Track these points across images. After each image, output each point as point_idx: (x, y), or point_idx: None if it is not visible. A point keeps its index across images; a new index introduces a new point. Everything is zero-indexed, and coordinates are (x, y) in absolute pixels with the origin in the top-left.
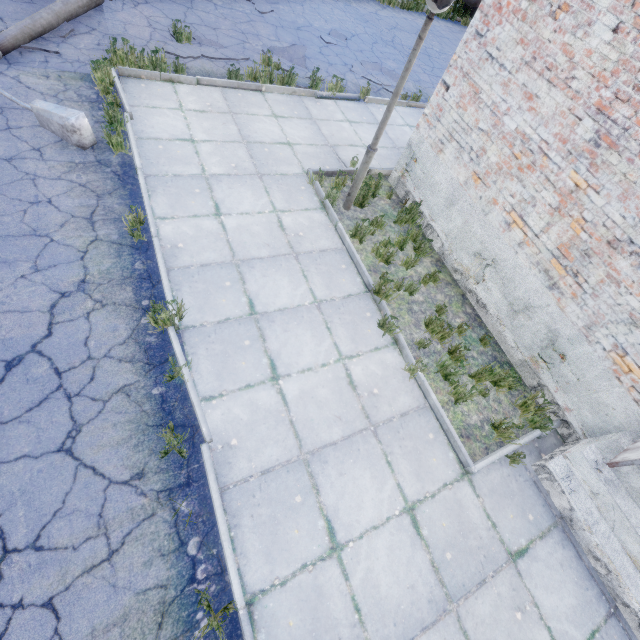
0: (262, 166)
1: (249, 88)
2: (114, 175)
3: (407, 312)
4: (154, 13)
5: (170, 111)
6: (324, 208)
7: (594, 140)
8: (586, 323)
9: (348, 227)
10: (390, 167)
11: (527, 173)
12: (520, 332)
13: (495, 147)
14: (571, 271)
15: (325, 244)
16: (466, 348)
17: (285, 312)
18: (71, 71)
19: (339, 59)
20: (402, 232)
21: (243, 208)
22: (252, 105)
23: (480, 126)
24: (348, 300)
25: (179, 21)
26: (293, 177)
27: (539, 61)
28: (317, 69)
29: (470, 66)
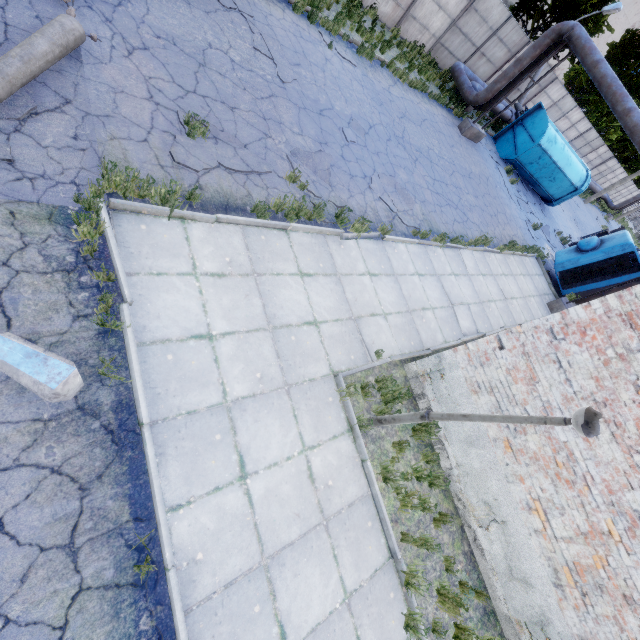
0: (289, 370)
1: (274, 226)
2: (105, 434)
3: (422, 574)
4: (156, 71)
5: (181, 279)
6: (351, 430)
7: (639, 513)
8: (581, 634)
9: (372, 455)
10: (405, 344)
11: (564, 484)
12: (512, 594)
13: (537, 438)
14: (580, 588)
15: (353, 492)
16: (477, 638)
17: (318, 632)
18: (32, 200)
19: (359, 167)
20: (416, 447)
21: (271, 455)
22: (277, 256)
23: (527, 408)
24: (375, 580)
25: (189, 90)
26: (321, 382)
27: (609, 410)
28: (349, 209)
29: (534, 351)
